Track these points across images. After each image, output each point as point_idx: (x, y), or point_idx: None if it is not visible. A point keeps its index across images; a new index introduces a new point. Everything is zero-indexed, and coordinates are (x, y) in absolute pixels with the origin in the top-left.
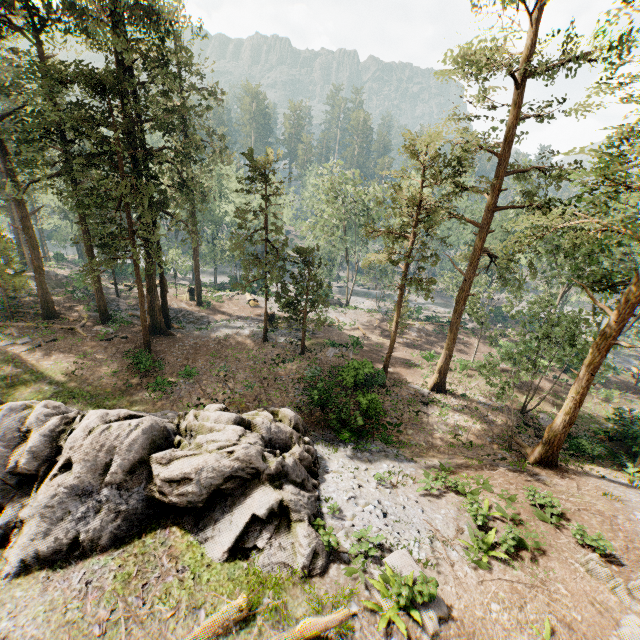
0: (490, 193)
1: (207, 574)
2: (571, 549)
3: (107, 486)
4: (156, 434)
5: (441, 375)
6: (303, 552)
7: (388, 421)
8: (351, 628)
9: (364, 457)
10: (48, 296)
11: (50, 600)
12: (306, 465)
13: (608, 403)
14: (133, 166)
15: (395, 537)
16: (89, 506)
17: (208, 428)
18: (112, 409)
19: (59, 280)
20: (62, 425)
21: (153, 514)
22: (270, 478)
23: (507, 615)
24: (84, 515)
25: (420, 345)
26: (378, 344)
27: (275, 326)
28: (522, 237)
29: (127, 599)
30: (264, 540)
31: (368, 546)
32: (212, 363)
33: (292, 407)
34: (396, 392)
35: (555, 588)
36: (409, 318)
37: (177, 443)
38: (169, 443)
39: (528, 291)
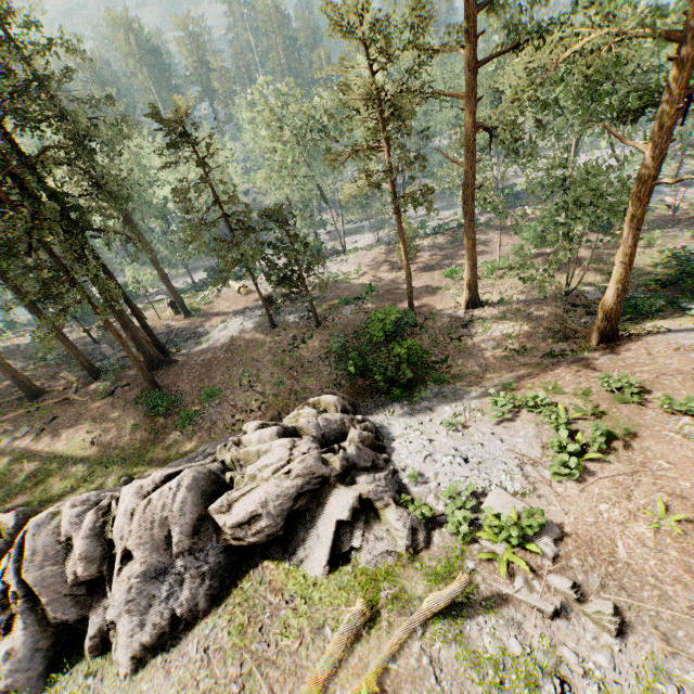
0: (463, 46)
1: (317, 593)
2: (660, 421)
3: (178, 556)
4: (203, 483)
5: (471, 289)
6: (401, 535)
7: (434, 360)
8: (474, 585)
9: (423, 408)
10: (21, 376)
11: (177, 680)
12: (369, 444)
13: (651, 248)
14: (22, 188)
15: (484, 479)
16: (170, 582)
17: (254, 452)
18: (151, 463)
19: (25, 351)
20: (100, 518)
21: (238, 559)
22: (339, 478)
23: (618, 511)
24: (170, 592)
25: (437, 264)
26: (393, 281)
27: (278, 307)
28: (521, 92)
29: (250, 648)
30: (358, 538)
31: (462, 501)
32: (230, 374)
33: (331, 386)
34: (431, 326)
35: (656, 466)
36: (415, 238)
37: (230, 481)
38: (221, 485)
39: (537, 156)
